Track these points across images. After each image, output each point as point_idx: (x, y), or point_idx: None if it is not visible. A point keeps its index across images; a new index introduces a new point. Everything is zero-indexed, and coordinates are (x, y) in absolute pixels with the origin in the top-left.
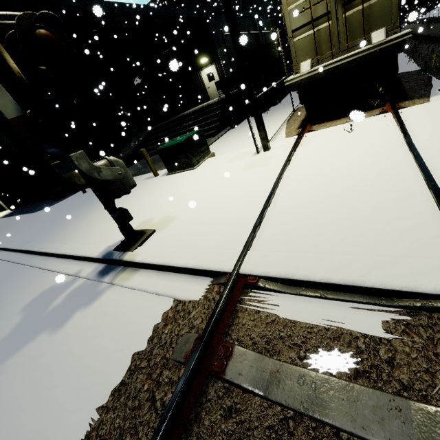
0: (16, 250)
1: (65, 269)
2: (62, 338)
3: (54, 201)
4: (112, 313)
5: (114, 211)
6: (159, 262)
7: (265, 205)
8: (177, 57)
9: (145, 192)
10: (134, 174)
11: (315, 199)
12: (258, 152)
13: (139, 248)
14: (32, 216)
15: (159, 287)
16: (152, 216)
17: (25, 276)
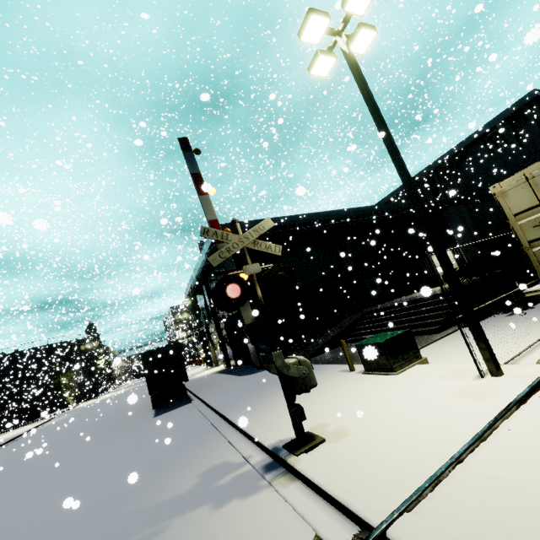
0: (216, 411)
1: (241, 447)
2: (217, 519)
3: (257, 369)
4: (259, 517)
5: (291, 406)
6: (315, 480)
7: (451, 459)
8: (403, 243)
9: (334, 387)
10: (332, 361)
11: (531, 478)
12: (481, 375)
13: (303, 454)
14: (237, 380)
15: (307, 510)
16: (329, 421)
17: (213, 440)
